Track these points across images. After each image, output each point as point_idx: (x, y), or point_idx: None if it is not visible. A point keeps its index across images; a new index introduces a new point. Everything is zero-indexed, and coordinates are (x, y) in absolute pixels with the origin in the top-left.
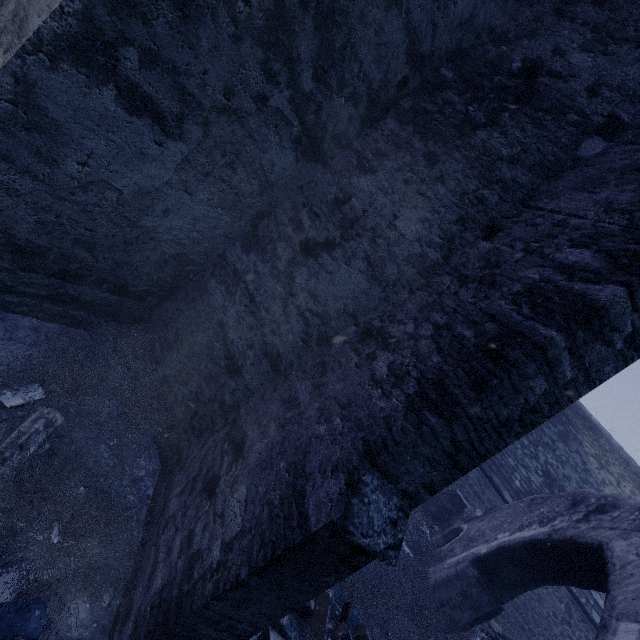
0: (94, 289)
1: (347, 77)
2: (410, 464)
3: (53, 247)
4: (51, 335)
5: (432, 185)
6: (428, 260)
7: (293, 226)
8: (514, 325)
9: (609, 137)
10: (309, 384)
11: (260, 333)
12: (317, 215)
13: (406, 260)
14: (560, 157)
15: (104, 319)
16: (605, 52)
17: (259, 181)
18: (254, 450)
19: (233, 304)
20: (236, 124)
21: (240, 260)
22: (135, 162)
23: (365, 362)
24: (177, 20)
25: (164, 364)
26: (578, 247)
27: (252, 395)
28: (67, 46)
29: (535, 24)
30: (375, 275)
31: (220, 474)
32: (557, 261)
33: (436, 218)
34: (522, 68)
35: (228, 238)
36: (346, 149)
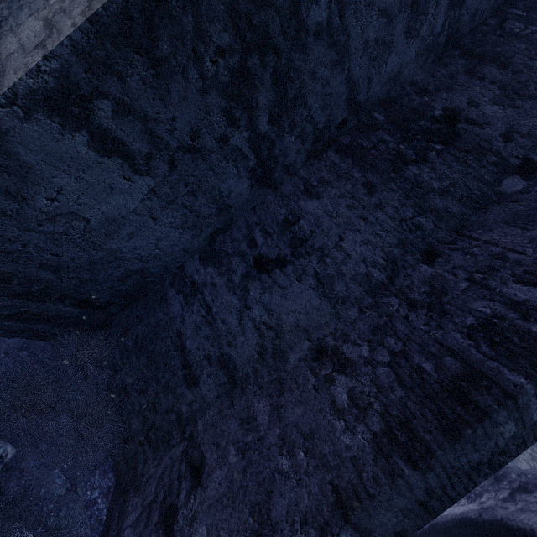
0: (57, 305)
1: (297, 120)
2: (384, 516)
3: (18, 272)
4: (11, 351)
5: (372, 211)
6: (374, 280)
7: (247, 242)
8: (476, 364)
9: (526, 176)
10: (267, 403)
11: (217, 344)
12: (269, 233)
13: (353, 279)
14: (485, 192)
15: (66, 329)
16: (513, 106)
17: (217, 205)
18: (213, 479)
19: (191, 314)
20: (199, 160)
21: (198, 272)
22: (104, 195)
23: (323, 385)
24: (150, 77)
25: (122, 371)
26: (524, 284)
27: (209, 407)
28: (42, 99)
29: (450, 80)
30: (325, 292)
31: (178, 505)
32: (506, 296)
33: (378, 241)
34: (443, 115)
35: (187, 252)
36: (293, 176)
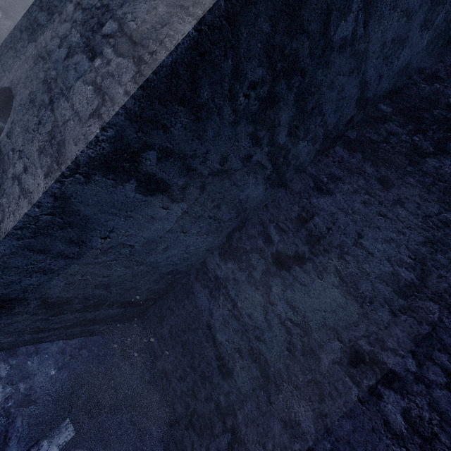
0: (107, 309)
1: (311, 127)
2: None
3: (78, 295)
4: (74, 352)
5: (391, 207)
6: (402, 279)
7: (263, 239)
8: None
9: None
10: (308, 408)
11: (245, 338)
12: (284, 230)
13: (379, 278)
14: None
15: (112, 324)
16: None
17: (236, 210)
18: None
19: (217, 307)
20: (225, 179)
21: (219, 267)
22: (146, 224)
23: (369, 398)
24: (190, 122)
25: (162, 358)
26: None
27: (245, 399)
28: (99, 163)
29: None
30: (349, 290)
31: None
32: None
33: (402, 238)
34: None
35: (208, 250)
36: (302, 173)
